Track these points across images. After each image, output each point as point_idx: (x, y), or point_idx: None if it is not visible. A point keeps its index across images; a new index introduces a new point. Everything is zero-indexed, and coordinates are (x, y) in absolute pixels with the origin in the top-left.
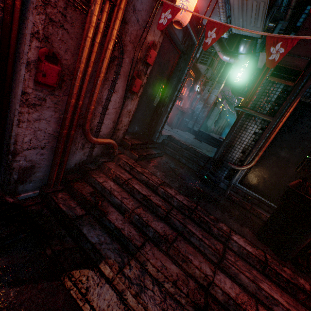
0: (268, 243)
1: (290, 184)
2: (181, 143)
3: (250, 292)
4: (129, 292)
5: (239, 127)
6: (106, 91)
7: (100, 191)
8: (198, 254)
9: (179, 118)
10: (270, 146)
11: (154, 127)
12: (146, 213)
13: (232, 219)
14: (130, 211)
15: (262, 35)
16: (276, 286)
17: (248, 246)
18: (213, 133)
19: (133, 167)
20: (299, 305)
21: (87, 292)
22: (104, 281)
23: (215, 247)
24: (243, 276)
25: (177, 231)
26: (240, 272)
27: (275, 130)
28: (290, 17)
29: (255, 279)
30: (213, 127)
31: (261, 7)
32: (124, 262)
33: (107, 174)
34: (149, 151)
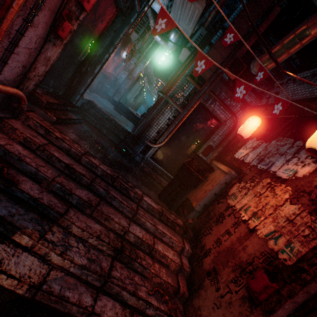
0: (165, 201)
1: (185, 161)
2: (104, 112)
3: (151, 232)
4: (55, 253)
5: (159, 111)
6: (19, 19)
7: (2, 156)
8: (118, 213)
9: (100, 82)
10: (177, 131)
11: (76, 86)
12: (69, 181)
13: (144, 185)
14: (50, 179)
15: (190, 36)
16: (166, 226)
17: (153, 204)
18: (130, 107)
19: (50, 132)
20: (176, 234)
21: (0, 264)
22: (21, 251)
23: (132, 206)
24: (148, 223)
25: (100, 196)
26: (147, 221)
27: (182, 120)
28: (207, 26)
29: (155, 224)
30: (132, 101)
31: (196, 12)
32: (45, 229)
33: (10, 135)
34: (68, 115)
